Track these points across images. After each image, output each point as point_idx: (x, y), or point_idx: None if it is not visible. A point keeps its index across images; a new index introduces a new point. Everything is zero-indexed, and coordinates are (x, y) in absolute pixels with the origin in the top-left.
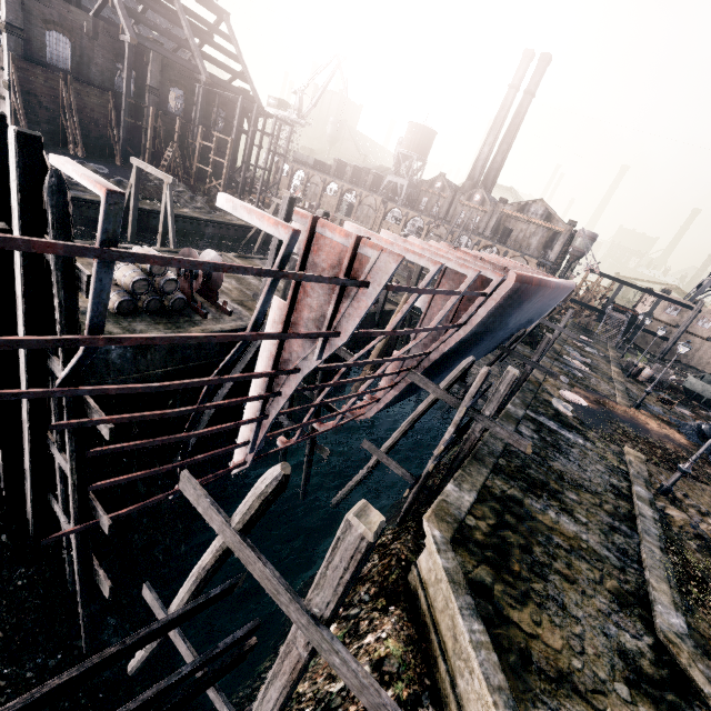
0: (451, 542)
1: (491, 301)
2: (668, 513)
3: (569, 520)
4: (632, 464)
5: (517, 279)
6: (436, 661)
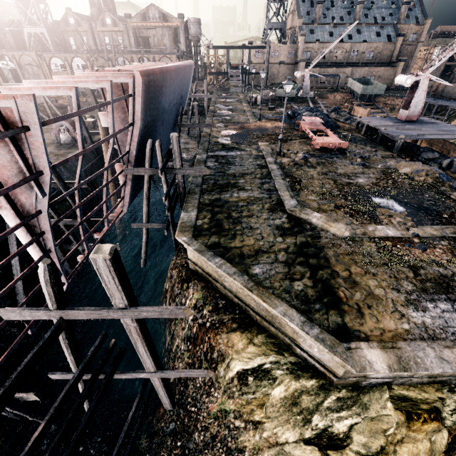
0: (193, 237)
1: (138, 98)
2: (282, 162)
3: (243, 192)
4: (264, 150)
5: (142, 75)
6: (216, 286)
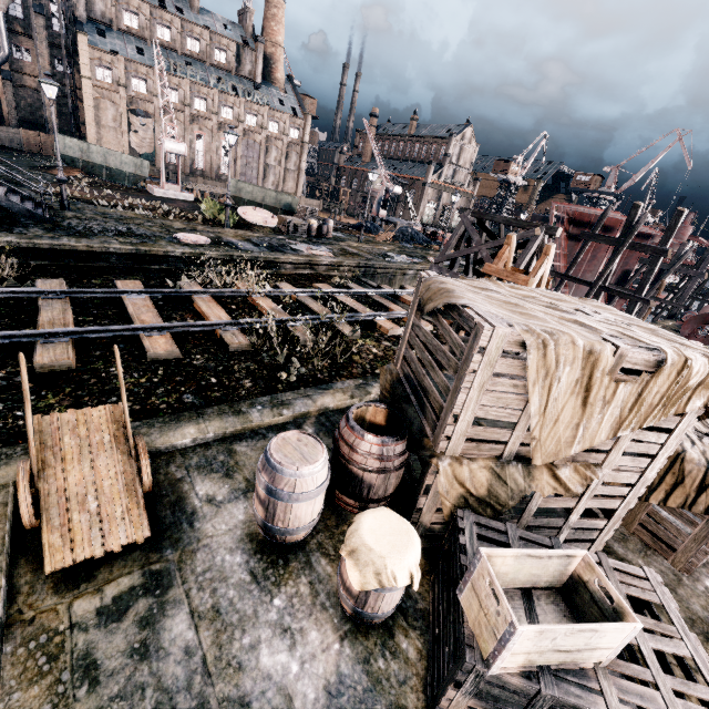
0: None
1: None
2: None
3: None
4: None
5: None
6: None
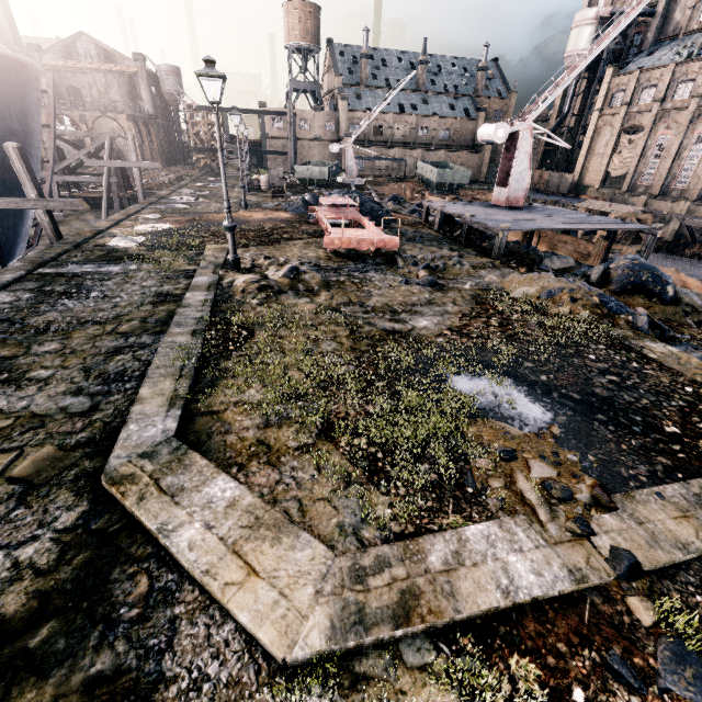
0: None
1: None
2: (232, 285)
3: None
4: (206, 258)
5: None
6: None
